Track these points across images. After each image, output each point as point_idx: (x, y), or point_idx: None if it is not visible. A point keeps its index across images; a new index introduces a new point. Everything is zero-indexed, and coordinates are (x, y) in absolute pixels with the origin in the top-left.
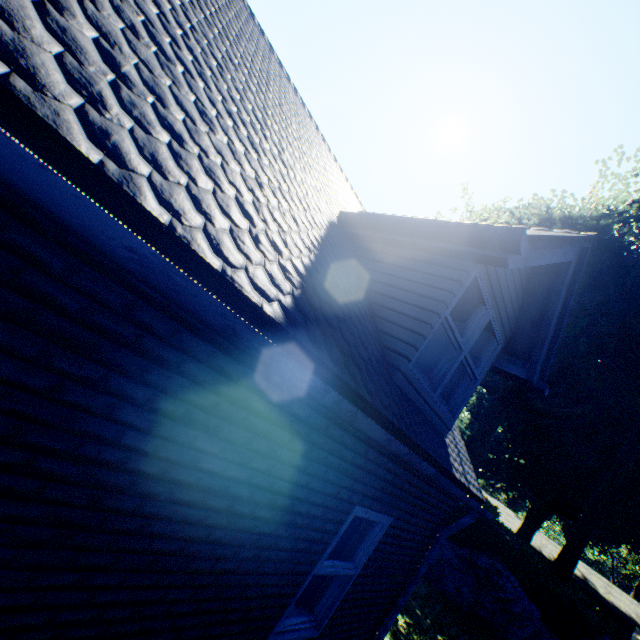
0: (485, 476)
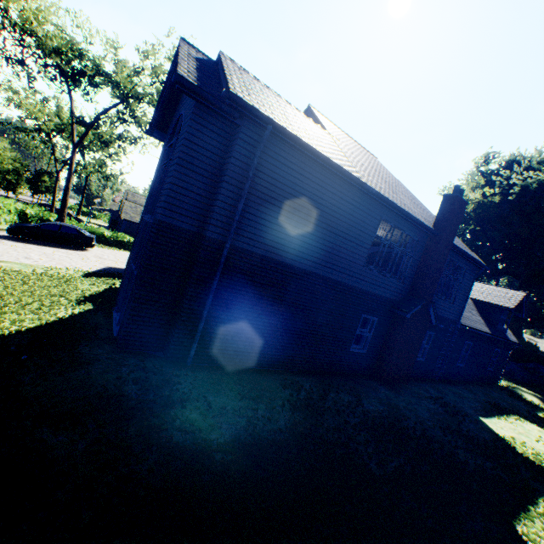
0: (529, 327)
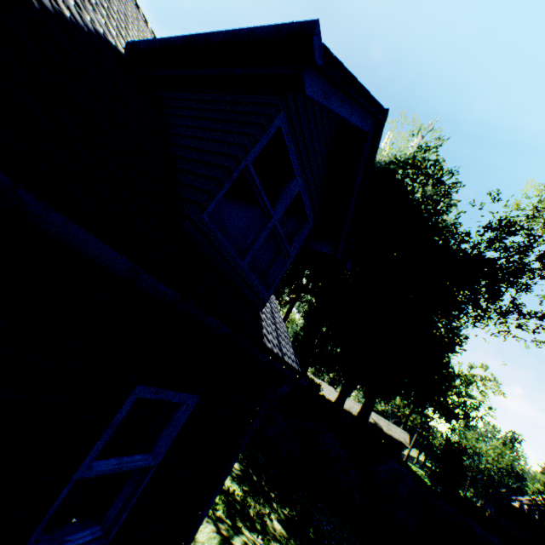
0: (314, 365)
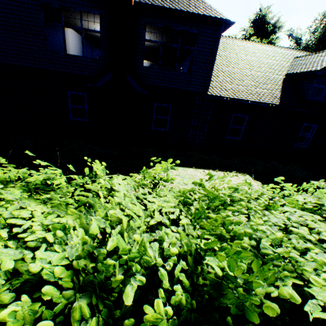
0: None
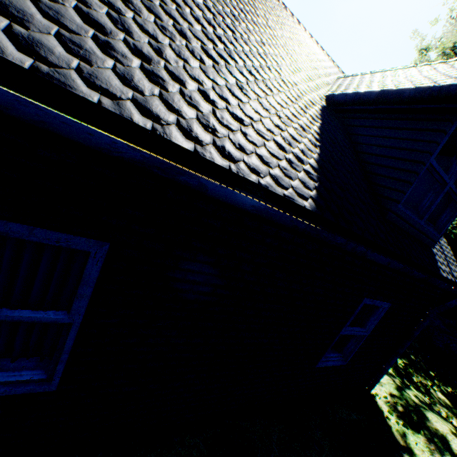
0: None
